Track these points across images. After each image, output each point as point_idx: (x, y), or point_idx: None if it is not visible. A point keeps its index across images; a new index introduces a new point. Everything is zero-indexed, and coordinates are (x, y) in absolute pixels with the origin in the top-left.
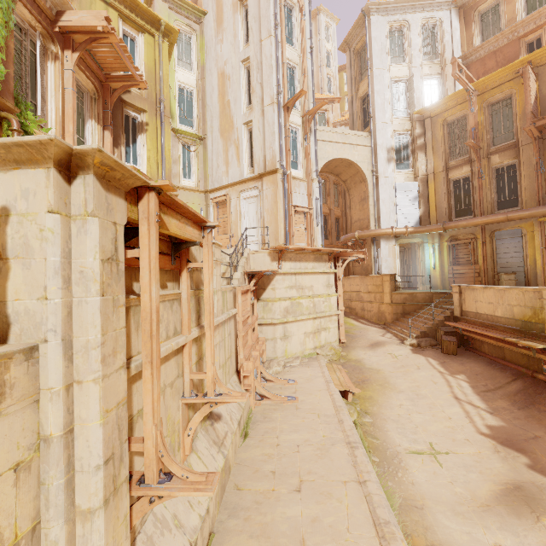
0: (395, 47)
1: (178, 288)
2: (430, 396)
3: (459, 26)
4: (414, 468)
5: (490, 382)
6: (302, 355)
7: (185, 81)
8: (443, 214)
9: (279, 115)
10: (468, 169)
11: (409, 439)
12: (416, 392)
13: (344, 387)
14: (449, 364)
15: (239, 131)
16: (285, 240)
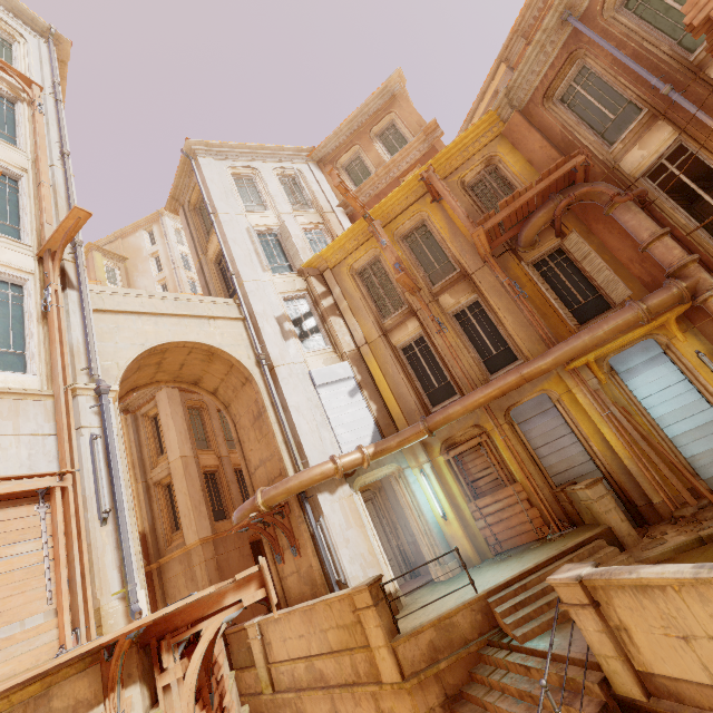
0: (248, 195)
1: None
2: None
3: (324, 177)
4: None
5: None
6: None
7: None
8: (411, 405)
9: None
10: (416, 324)
11: None
12: None
13: None
14: None
15: None
16: None
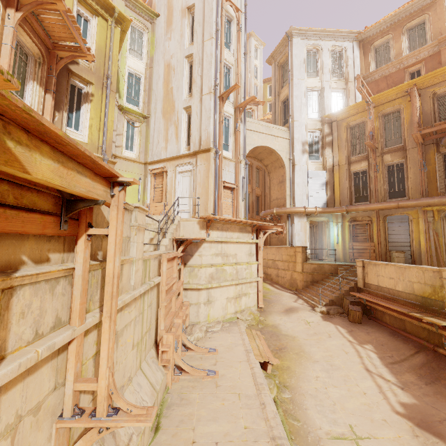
0: (310, 64)
1: (73, 260)
2: (343, 367)
3: (359, 54)
4: None
5: (395, 353)
6: (223, 319)
7: (135, 67)
8: (345, 199)
9: (215, 103)
10: (366, 164)
11: (328, 420)
12: (330, 362)
13: (263, 358)
14: (356, 333)
15: (179, 114)
16: (214, 211)
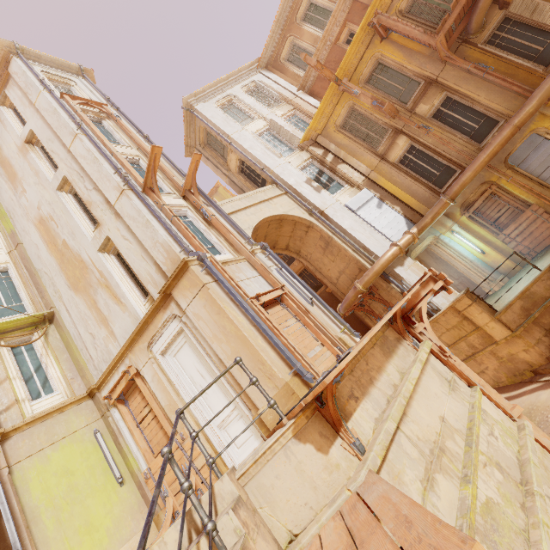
0: (236, 116)
1: None
2: None
3: (276, 76)
4: None
5: None
6: None
7: None
8: (425, 195)
9: (141, 198)
10: (404, 138)
11: None
12: None
13: None
14: None
15: (97, 264)
16: (286, 364)
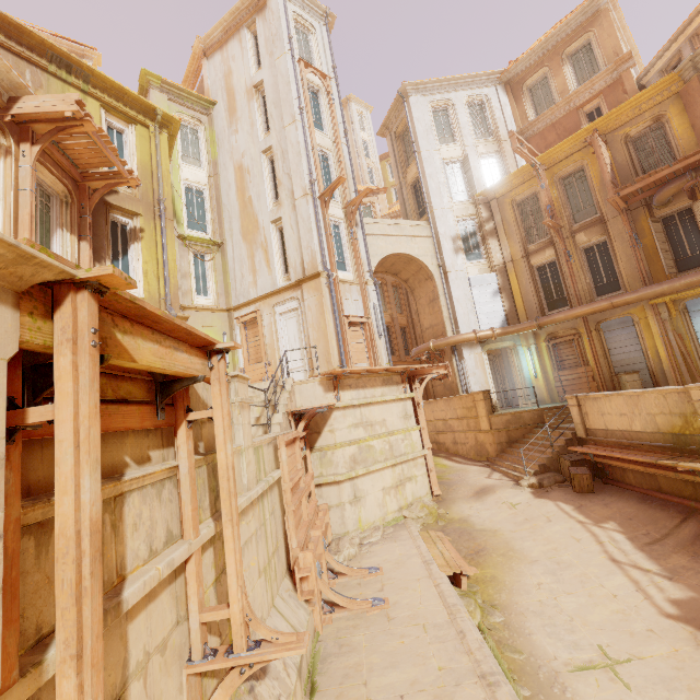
0: (442, 127)
1: (174, 457)
2: (576, 562)
3: (508, 101)
4: (588, 699)
5: (651, 528)
6: (383, 522)
7: (193, 179)
8: (533, 308)
9: (315, 208)
10: (552, 252)
11: (566, 644)
12: (556, 558)
13: (453, 569)
14: (588, 508)
15: (266, 232)
16: (340, 361)
